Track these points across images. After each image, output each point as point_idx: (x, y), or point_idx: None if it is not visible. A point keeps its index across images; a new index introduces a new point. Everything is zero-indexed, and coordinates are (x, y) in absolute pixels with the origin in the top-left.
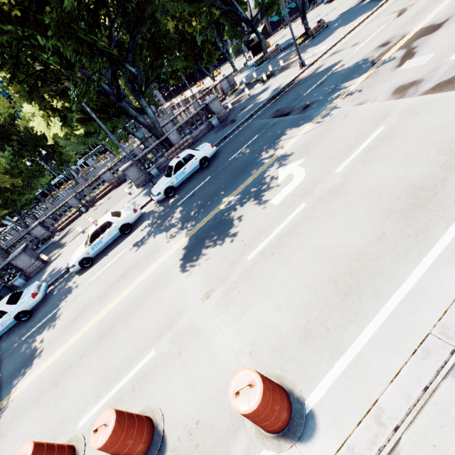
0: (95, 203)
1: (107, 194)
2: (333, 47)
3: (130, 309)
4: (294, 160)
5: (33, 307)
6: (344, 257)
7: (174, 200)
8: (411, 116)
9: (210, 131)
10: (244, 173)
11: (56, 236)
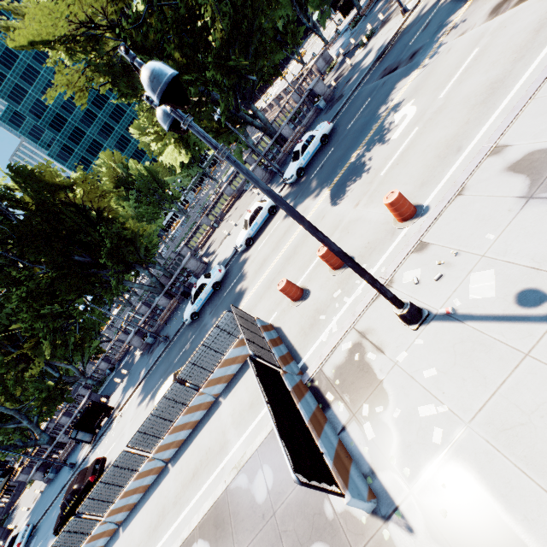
0: (223, 218)
1: (232, 207)
2: None
3: (302, 240)
4: (406, 104)
5: (221, 280)
6: (444, 142)
7: (306, 178)
8: (499, 32)
9: (318, 115)
10: (364, 131)
11: (200, 252)
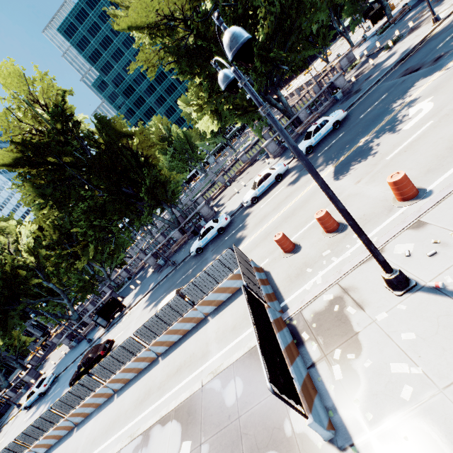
0: (235, 179)
1: (244, 172)
2: None
3: (301, 204)
4: (423, 100)
5: (225, 226)
6: None
7: (313, 155)
8: None
9: (334, 105)
10: (376, 121)
11: (212, 203)
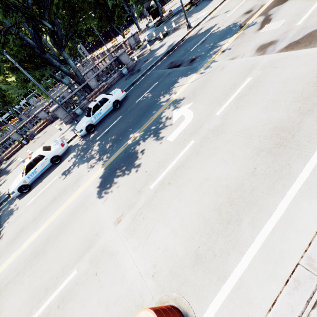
0: (34, 136)
1: (44, 129)
2: (211, 14)
3: (58, 231)
4: (185, 103)
5: None
6: (225, 188)
7: (94, 135)
8: (271, 70)
9: (121, 79)
10: (147, 113)
11: (3, 164)
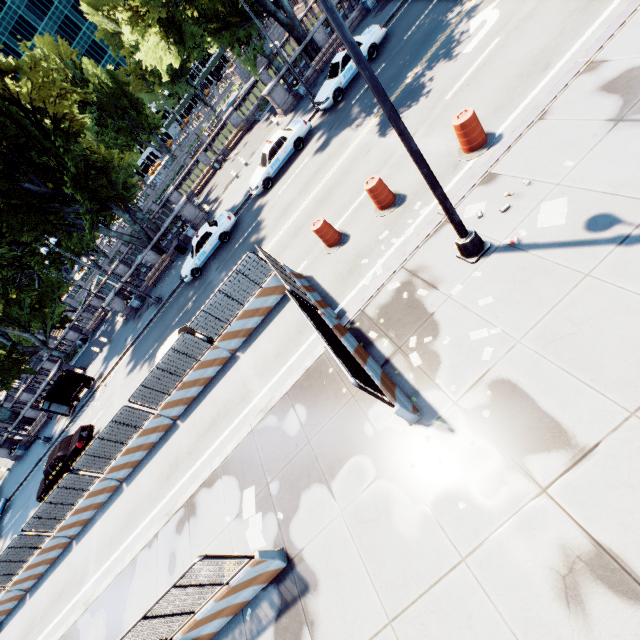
0: (227, 157)
1: (239, 143)
2: None
3: (340, 179)
4: (487, 6)
5: (230, 230)
6: (530, 58)
7: (345, 103)
8: None
9: (364, 19)
10: (428, 42)
11: (196, 200)
